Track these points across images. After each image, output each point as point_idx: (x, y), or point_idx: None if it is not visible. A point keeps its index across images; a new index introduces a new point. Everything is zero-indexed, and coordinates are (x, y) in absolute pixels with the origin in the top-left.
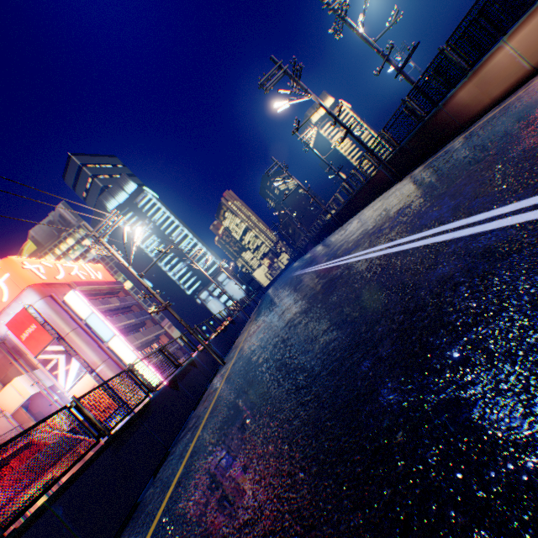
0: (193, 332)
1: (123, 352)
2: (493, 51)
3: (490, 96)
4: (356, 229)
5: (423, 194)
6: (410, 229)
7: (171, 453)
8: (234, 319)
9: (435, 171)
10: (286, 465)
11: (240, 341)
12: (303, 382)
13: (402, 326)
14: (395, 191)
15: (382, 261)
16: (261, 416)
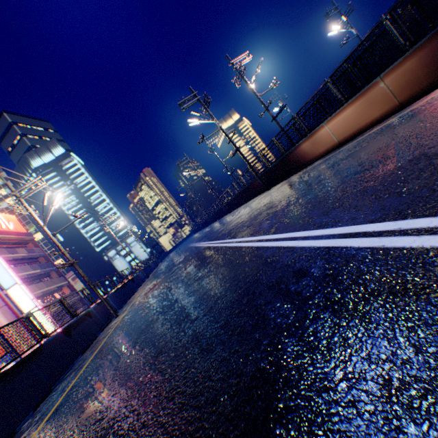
0: (94, 287)
1: (21, 300)
2: (319, 127)
3: (319, 151)
4: (234, 220)
5: (270, 207)
6: (253, 231)
7: (55, 390)
8: (135, 277)
9: (282, 192)
10: (133, 381)
11: (135, 297)
12: (161, 330)
13: (219, 297)
14: (263, 197)
15: (232, 251)
16: (130, 354)
